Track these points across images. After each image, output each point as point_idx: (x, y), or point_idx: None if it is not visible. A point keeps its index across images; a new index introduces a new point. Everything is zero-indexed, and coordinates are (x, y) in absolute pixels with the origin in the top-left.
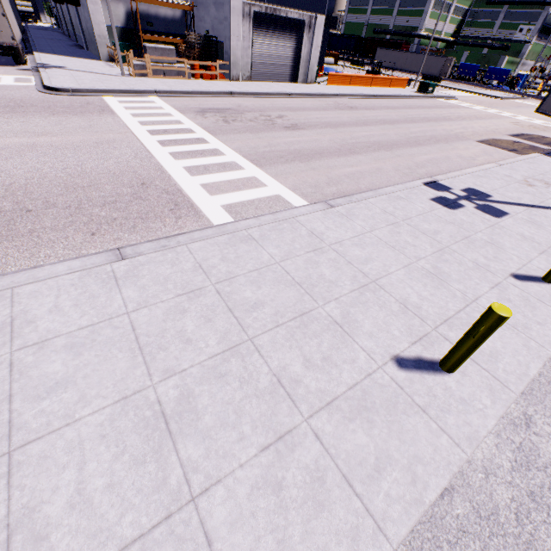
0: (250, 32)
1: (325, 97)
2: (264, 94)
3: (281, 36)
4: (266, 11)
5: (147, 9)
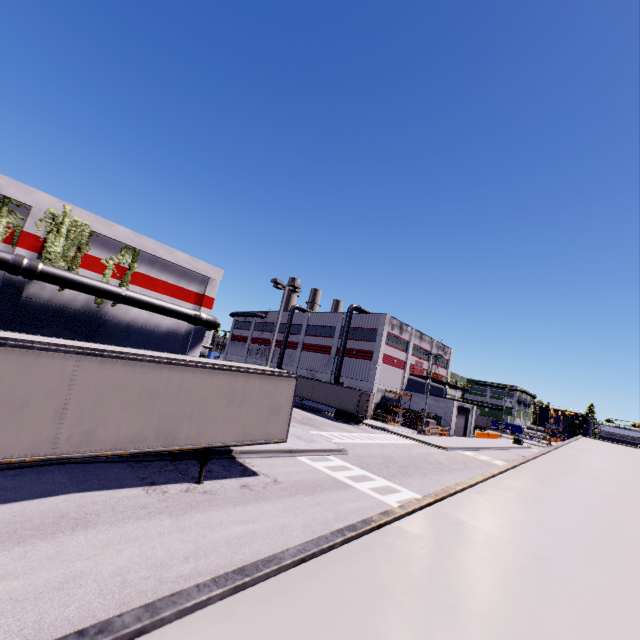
0: (456, 413)
1: (501, 449)
2: (485, 447)
3: (462, 414)
4: (460, 405)
5: (388, 395)
